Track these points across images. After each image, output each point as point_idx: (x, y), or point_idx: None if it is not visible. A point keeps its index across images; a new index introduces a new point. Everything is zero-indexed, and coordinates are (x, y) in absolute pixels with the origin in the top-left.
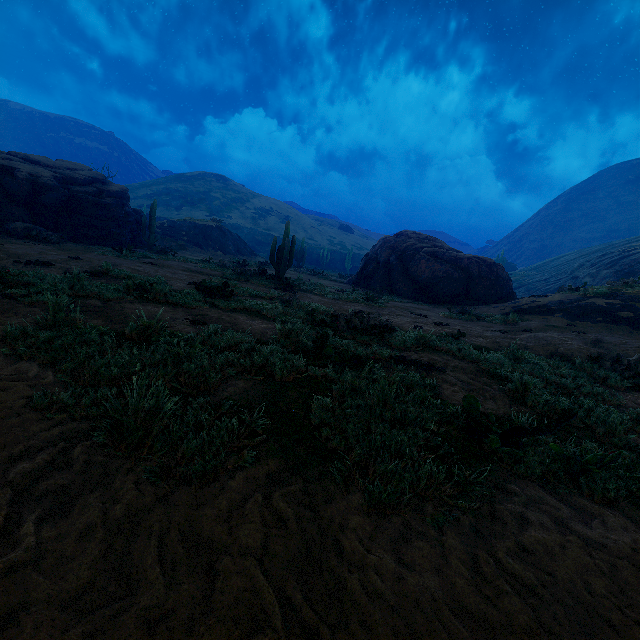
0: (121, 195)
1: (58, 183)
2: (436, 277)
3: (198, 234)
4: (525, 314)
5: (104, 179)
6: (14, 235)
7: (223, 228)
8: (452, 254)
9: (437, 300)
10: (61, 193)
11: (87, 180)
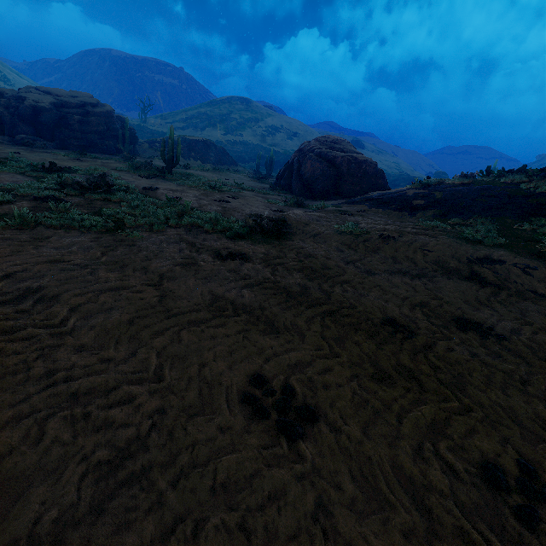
0: (105, 115)
1: (56, 107)
2: (315, 175)
3: (185, 147)
4: (347, 204)
5: (95, 103)
6: (16, 143)
7: (209, 142)
8: (332, 153)
9: (317, 196)
10: (53, 114)
11: (79, 104)
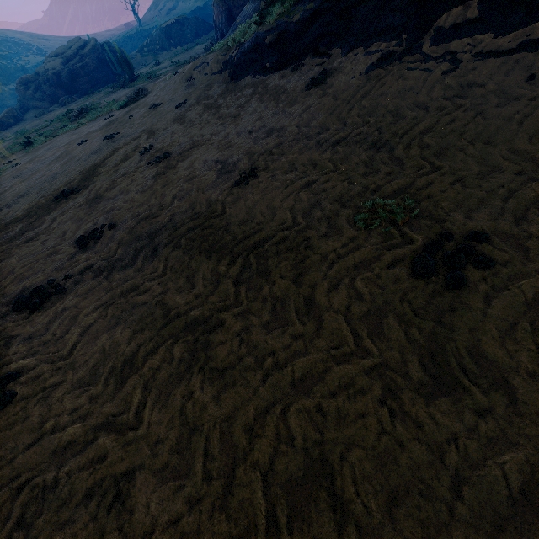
0: (93, 51)
1: (65, 65)
2: (220, 21)
3: (164, 39)
4: None
5: (83, 45)
6: (61, 106)
7: (181, 19)
8: None
9: None
10: (66, 72)
11: (75, 53)
